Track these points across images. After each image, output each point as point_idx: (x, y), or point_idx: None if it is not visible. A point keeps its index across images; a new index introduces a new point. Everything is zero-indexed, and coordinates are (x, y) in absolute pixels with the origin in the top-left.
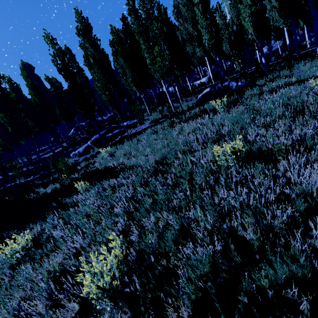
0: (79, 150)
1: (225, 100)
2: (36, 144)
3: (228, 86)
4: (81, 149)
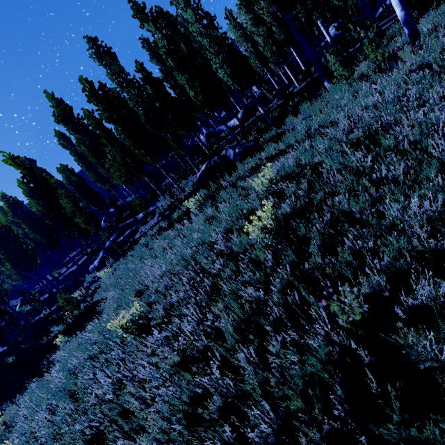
0: (94, 264)
1: (199, 197)
2: None
3: (226, 156)
4: (96, 262)
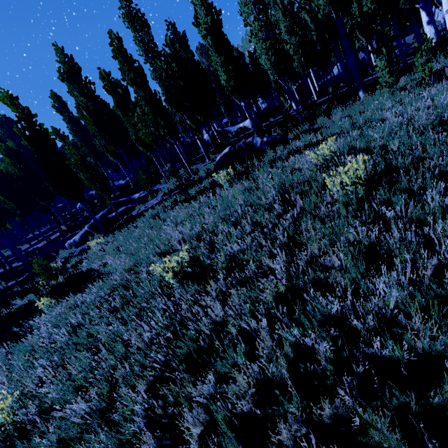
0: (74, 238)
1: (231, 171)
2: (28, 228)
3: (252, 143)
4: (78, 236)
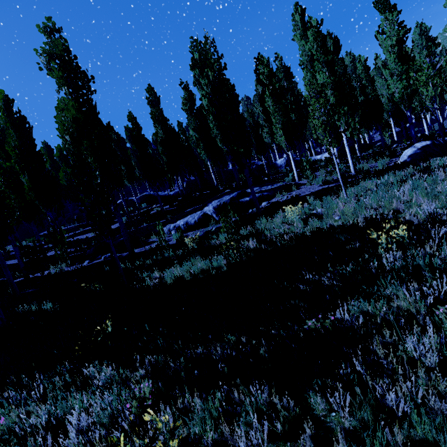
0: (187, 220)
1: None
2: None
3: None
4: (192, 219)
